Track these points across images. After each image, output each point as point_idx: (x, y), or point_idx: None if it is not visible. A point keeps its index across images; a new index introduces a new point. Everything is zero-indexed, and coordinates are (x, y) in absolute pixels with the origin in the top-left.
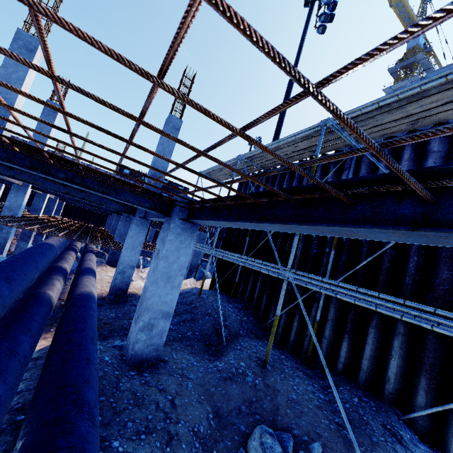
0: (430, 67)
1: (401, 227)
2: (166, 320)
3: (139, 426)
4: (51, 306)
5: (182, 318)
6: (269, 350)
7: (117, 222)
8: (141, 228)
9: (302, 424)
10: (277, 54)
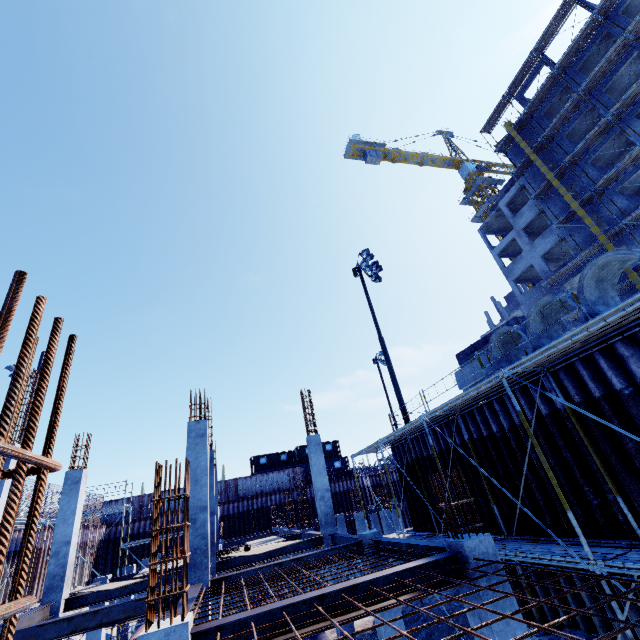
0: (498, 180)
1: None
2: None
3: None
4: None
5: (419, 639)
6: None
7: None
8: None
9: None
10: None
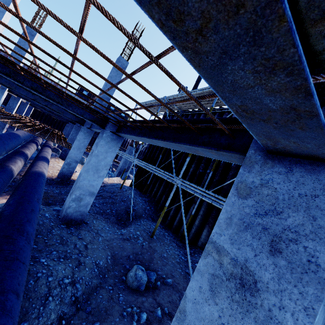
0: None
1: (213, 148)
2: (91, 197)
3: (61, 254)
4: (12, 175)
5: (106, 201)
6: (156, 227)
7: (71, 129)
8: (86, 136)
9: (165, 269)
10: (130, 36)
